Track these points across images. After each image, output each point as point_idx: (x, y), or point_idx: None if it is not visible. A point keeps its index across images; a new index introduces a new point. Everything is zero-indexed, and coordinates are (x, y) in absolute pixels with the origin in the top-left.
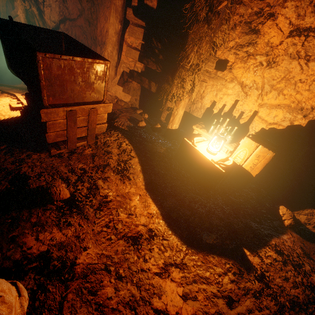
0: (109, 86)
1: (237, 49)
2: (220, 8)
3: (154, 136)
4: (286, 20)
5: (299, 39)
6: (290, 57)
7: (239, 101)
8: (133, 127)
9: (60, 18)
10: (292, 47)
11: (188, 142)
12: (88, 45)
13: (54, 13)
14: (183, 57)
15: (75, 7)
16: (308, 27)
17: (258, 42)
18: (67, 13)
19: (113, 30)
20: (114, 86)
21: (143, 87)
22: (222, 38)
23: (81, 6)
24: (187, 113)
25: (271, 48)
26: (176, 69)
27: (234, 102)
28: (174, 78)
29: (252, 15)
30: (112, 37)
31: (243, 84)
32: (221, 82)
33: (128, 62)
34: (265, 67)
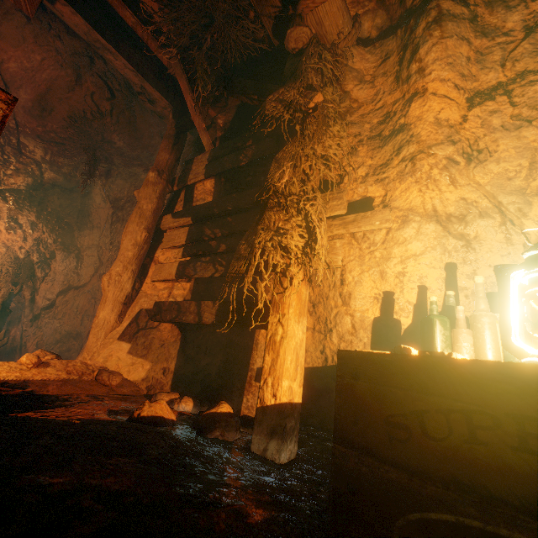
0: (94, 349)
1: (379, 173)
2: (314, 106)
3: (201, 446)
4: (445, 83)
5: (494, 103)
6: (507, 130)
7: (458, 265)
8: (107, 421)
9: (61, 288)
10: (492, 117)
11: (379, 355)
12: (94, 313)
13: (56, 287)
14: (267, 198)
15: (91, 268)
16: (496, 84)
17: (415, 132)
18: (76, 280)
19: (132, 240)
20: (108, 345)
21: (187, 335)
22: (338, 147)
23: (100, 261)
24: (319, 372)
25: (451, 129)
26: (255, 224)
27: (444, 271)
28: (253, 238)
29: (375, 127)
30: (128, 251)
31: (440, 215)
32: (380, 218)
33: (156, 291)
34: (464, 165)
